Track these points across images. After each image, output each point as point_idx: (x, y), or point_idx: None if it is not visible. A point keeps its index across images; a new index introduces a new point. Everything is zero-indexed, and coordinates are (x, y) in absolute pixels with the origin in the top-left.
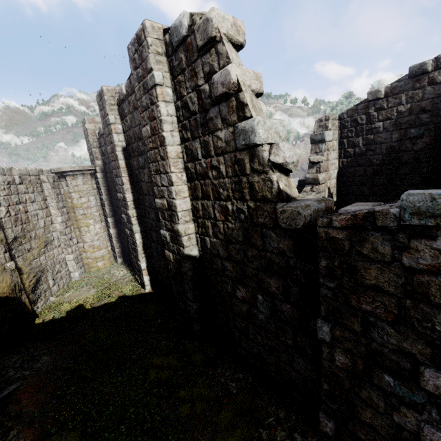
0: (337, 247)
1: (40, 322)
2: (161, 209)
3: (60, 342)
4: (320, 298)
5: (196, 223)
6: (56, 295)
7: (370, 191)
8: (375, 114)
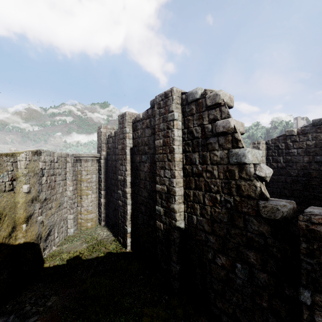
0: (315, 236)
1: (47, 266)
2: (160, 192)
3: (65, 285)
4: (301, 270)
5: (185, 204)
6: (57, 246)
7: (290, 193)
8: (291, 143)
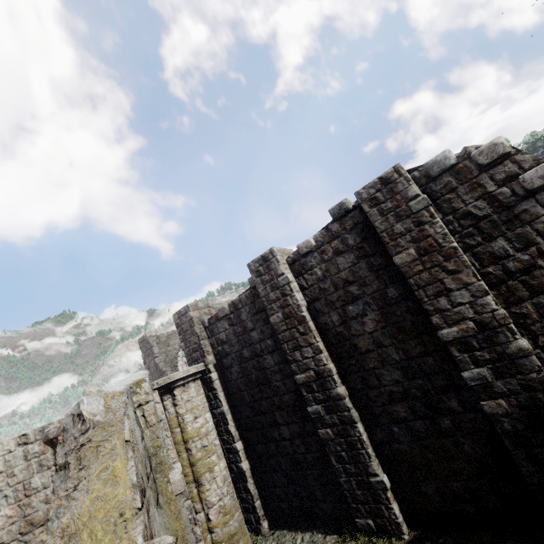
0: None
1: None
2: (458, 340)
3: None
4: None
5: (527, 335)
6: None
7: None
8: None
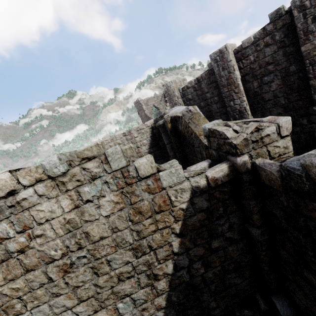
0: None
1: None
2: None
3: None
4: None
5: None
6: None
7: None
8: None
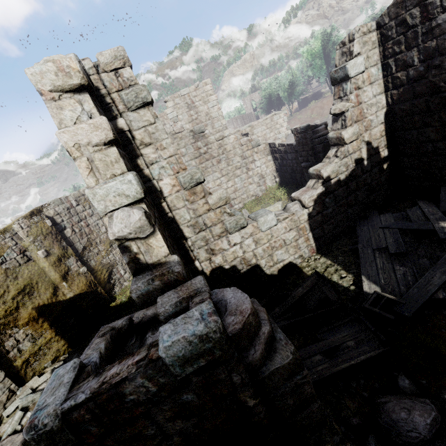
0: None
1: (114, 305)
2: None
3: None
4: None
5: None
6: (129, 280)
7: (438, 134)
8: None
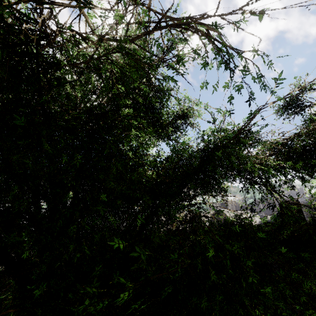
0: None
1: None
2: None
3: None
4: None
5: None
6: None
7: None
8: None
